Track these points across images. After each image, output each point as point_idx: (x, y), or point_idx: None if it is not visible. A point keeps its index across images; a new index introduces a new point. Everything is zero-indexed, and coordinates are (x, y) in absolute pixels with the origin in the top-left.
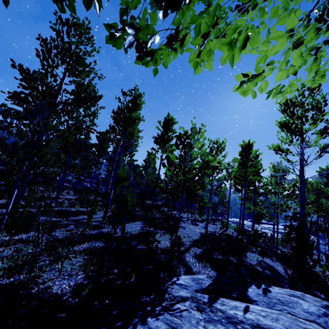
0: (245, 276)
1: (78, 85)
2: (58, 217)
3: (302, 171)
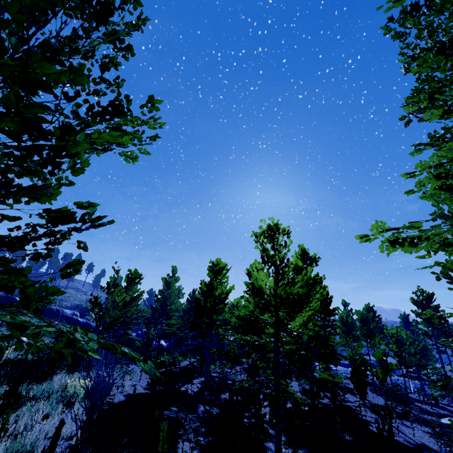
0: (442, 417)
1: (321, 298)
2: (322, 398)
3: (437, 345)
